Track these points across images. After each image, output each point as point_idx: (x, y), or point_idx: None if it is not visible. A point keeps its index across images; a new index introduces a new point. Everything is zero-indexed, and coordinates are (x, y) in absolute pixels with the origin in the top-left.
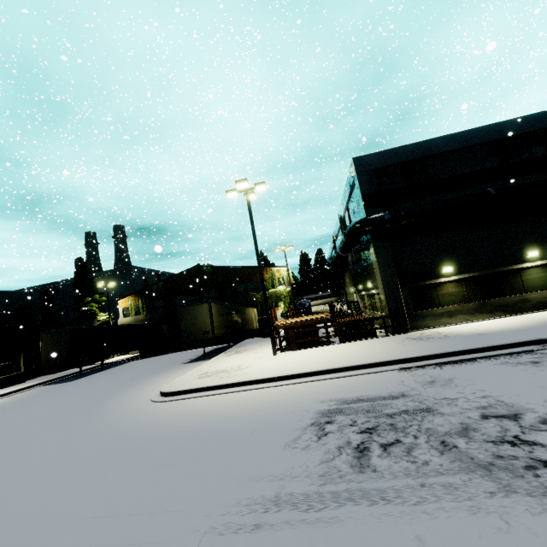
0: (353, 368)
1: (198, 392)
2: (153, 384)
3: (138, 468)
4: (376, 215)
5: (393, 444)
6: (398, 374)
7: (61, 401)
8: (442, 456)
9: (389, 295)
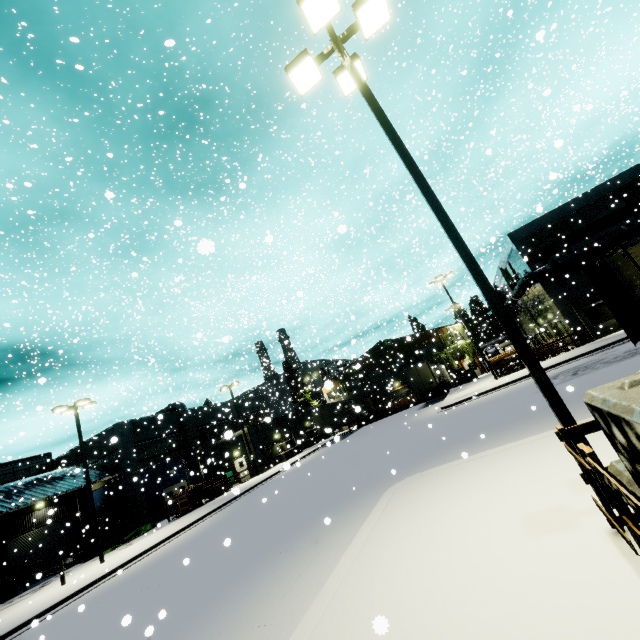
0: (559, 364)
1: (468, 400)
2: (422, 414)
3: (482, 407)
4: (539, 269)
5: (586, 369)
6: (587, 358)
7: (370, 435)
8: (604, 364)
9: (569, 320)
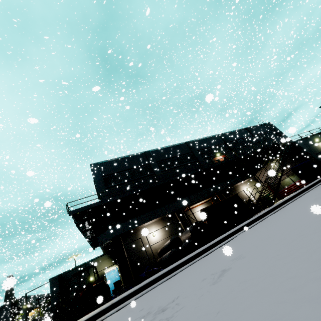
0: None
1: None
2: None
3: None
4: None
5: None
6: None
7: None
8: None
9: None
